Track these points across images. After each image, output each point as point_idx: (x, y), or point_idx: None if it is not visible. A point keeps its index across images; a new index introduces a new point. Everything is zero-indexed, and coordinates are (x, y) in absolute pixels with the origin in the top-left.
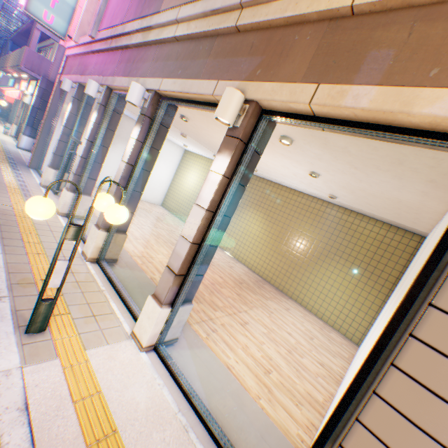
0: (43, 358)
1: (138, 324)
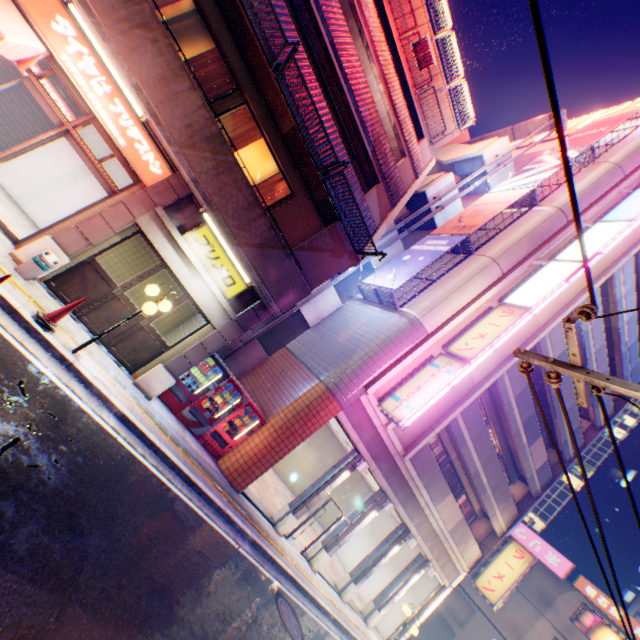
0: None
1: (371, 621)
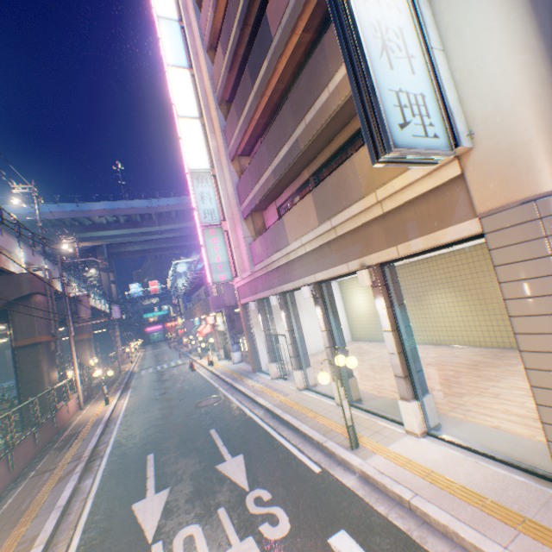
0: (369, 456)
1: (404, 422)
